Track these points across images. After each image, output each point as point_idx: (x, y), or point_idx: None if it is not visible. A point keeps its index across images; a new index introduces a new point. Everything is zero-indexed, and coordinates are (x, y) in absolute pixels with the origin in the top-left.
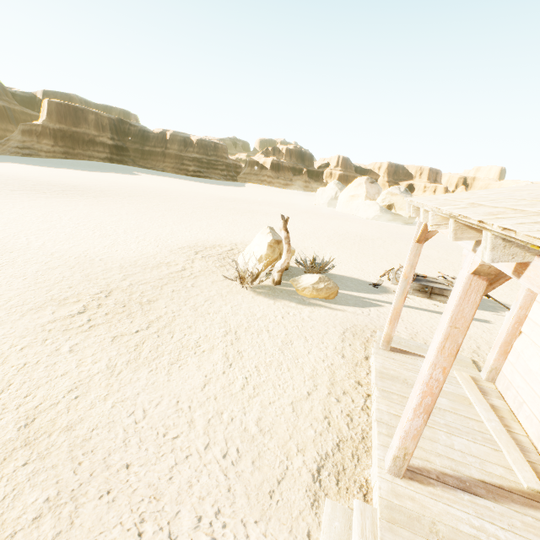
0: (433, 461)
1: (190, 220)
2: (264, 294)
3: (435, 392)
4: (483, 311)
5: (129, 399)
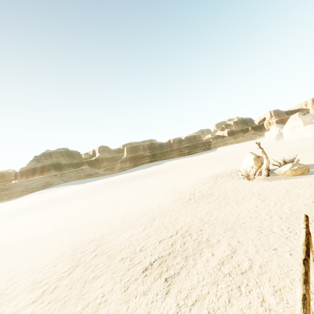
0: None
1: (202, 169)
2: (262, 181)
3: None
4: None
5: (229, 212)
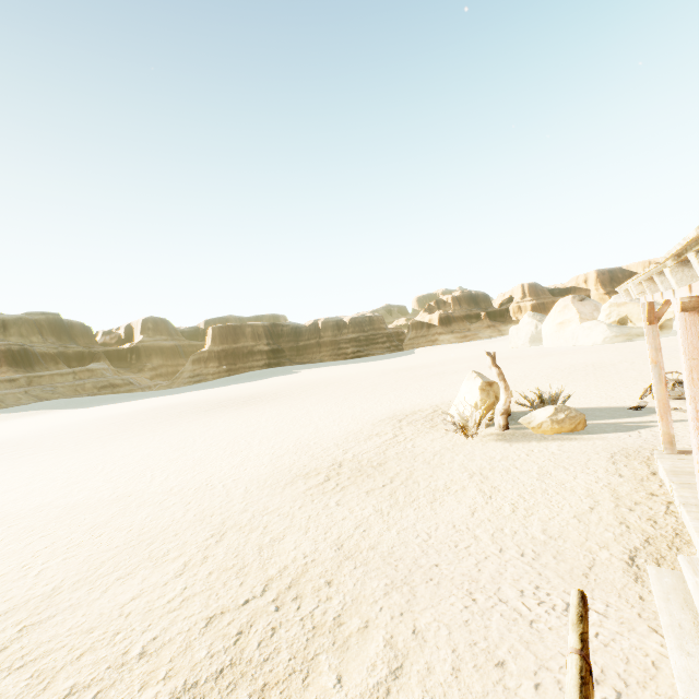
0: None
1: (375, 396)
2: (494, 440)
3: None
4: None
5: (408, 528)
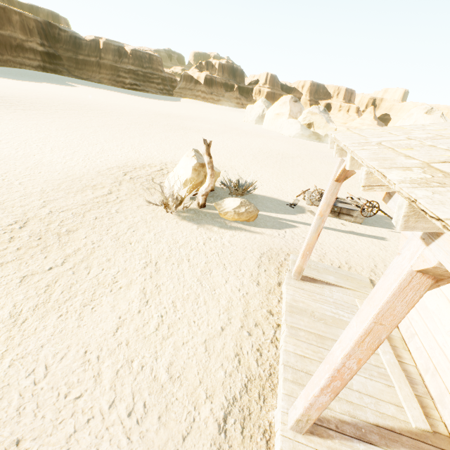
0: (333, 408)
1: (122, 137)
2: (188, 219)
3: (346, 378)
4: (381, 229)
5: (31, 354)
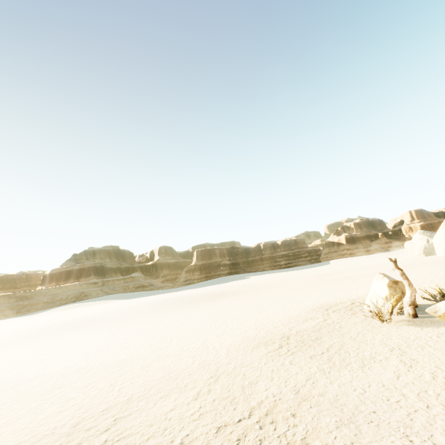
0: None
1: (305, 293)
2: (406, 325)
3: None
4: None
5: (346, 383)
